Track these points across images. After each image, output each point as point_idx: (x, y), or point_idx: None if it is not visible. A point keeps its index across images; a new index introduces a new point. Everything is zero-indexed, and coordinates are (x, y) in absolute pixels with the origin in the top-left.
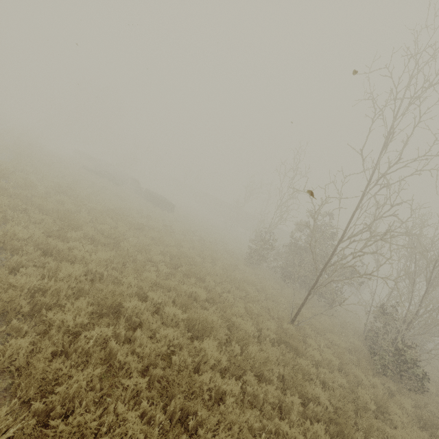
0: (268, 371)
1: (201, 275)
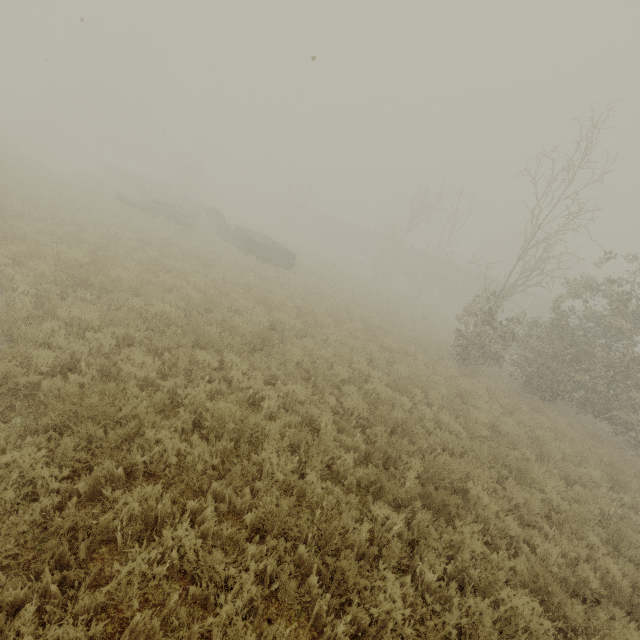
0: None
1: (452, 480)
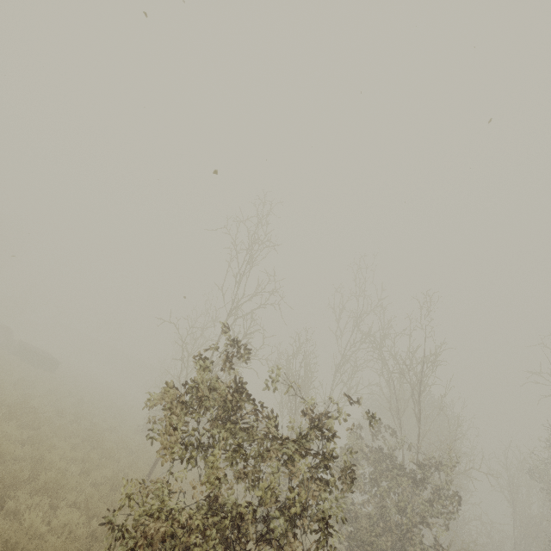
0: (59, 498)
1: (36, 424)
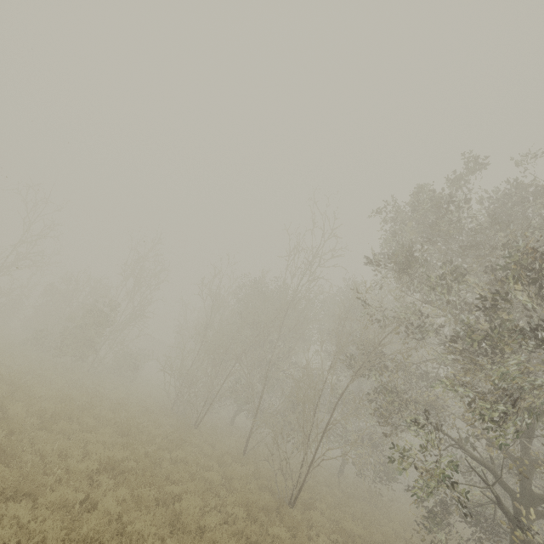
0: None
1: None
